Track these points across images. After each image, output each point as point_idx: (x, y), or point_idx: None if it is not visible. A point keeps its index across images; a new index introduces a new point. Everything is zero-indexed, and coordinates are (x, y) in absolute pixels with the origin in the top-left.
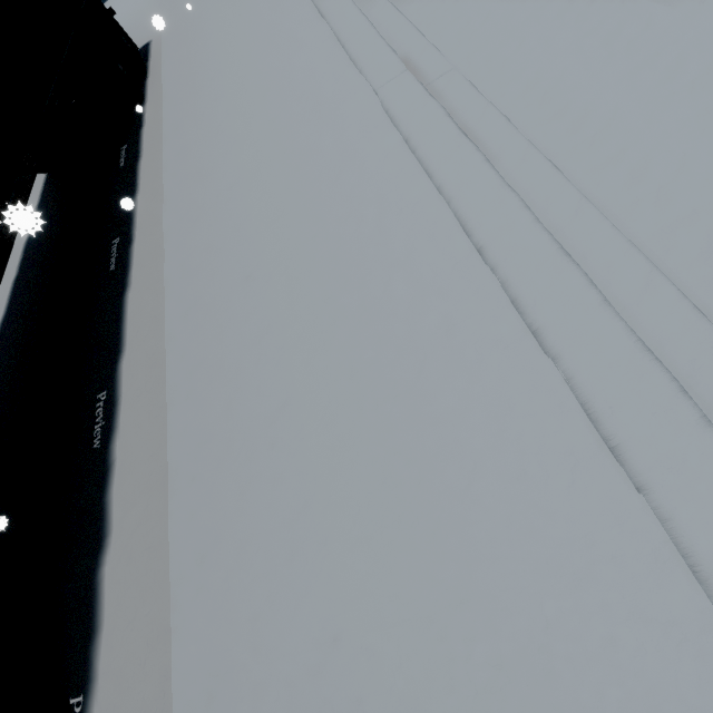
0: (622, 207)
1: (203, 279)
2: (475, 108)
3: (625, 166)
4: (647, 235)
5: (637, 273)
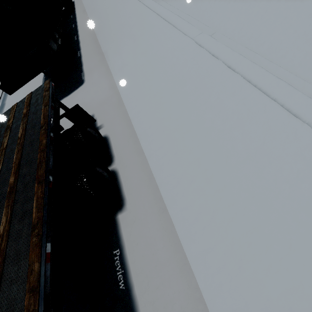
0: None
1: (92, 9)
2: None
3: None
4: None
5: None
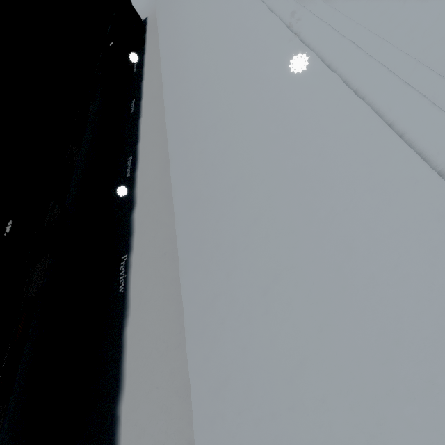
0: (375, 26)
1: (182, 91)
2: (312, 3)
3: (378, 10)
4: (385, 33)
5: (377, 44)
